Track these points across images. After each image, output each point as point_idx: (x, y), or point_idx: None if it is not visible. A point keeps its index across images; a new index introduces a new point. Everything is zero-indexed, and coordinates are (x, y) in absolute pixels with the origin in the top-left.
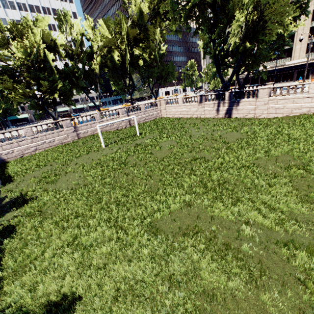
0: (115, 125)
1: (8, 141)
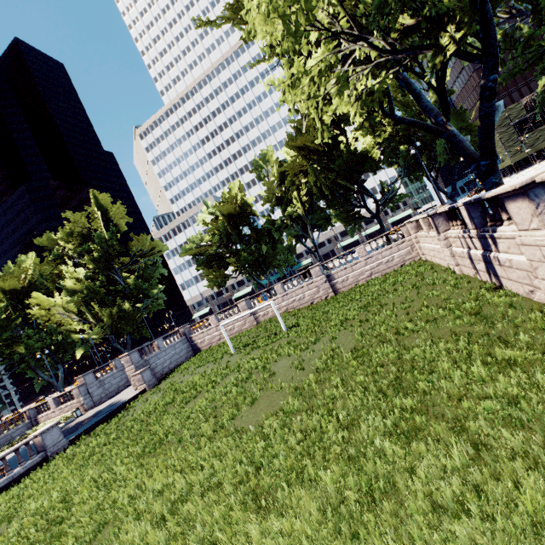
0: (306, 298)
1: (202, 330)
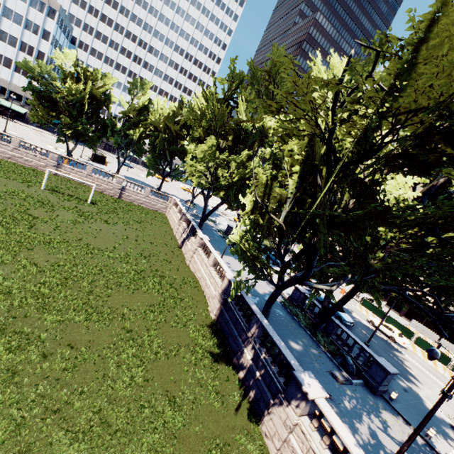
0: (102, 187)
1: None
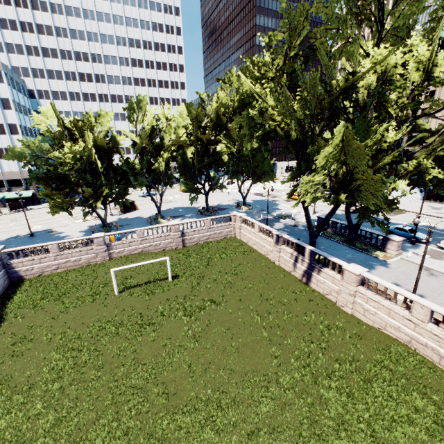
0: (161, 245)
1: (31, 256)
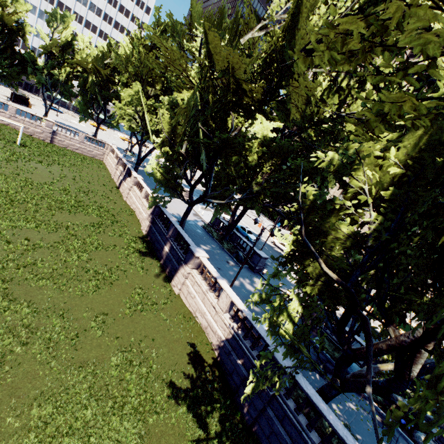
0: (30, 130)
1: None
